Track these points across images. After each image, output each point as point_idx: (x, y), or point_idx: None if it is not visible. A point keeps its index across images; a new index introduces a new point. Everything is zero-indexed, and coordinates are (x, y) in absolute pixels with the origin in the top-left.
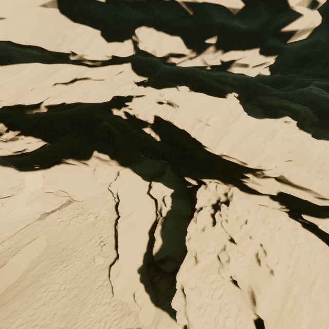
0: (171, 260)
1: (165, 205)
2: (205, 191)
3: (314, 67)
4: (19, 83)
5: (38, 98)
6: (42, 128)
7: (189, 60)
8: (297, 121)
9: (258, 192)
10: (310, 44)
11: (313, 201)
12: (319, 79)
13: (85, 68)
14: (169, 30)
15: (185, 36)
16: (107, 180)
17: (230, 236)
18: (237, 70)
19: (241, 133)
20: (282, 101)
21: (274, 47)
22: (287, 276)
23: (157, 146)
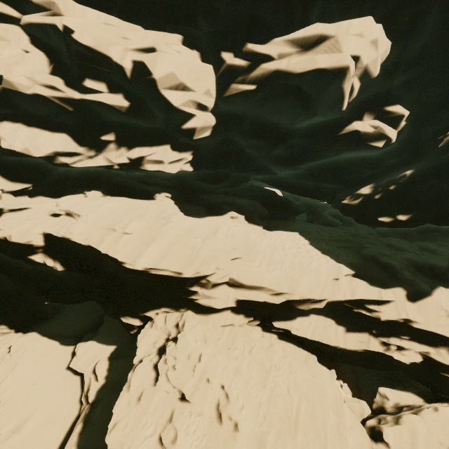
0: None
1: (96, 379)
2: (150, 330)
3: (239, 162)
4: None
5: None
6: None
7: (89, 159)
8: (245, 215)
9: (215, 308)
10: (222, 141)
11: (271, 300)
12: (253, 174)
13: None
14: (48, 126)
15: (75, 133)
16: None
17: (180, 391)
18: (151, 167)
19: (174, 236)
20: (226, 197)
21: (186, 143)
22: (257, 423)
23: (68, 281)
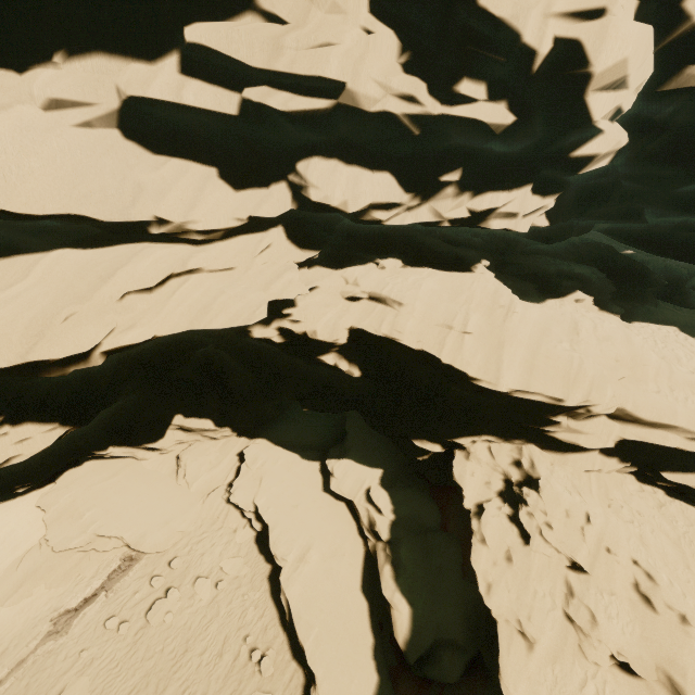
0: (448, 648)
1: (378, 512)
2: (469, 464)
3: (605, 204)
4: (29, 307)
5: (89, 338)
6: (64, 395)
7: (407, 212)
8: (593, 295)
9: (581, 446)
10: (601, 171)
11: (687, 446)
12: (605, 221)
13: (188, 249)
14: (367, 161)
15: (398, 170)
16: (216, 478)
17: (569, 558)
18: (498, 223)
19: (530, 339)
20: (556, 262)
21: (552, 179)
22: None
23: (341, 385)
